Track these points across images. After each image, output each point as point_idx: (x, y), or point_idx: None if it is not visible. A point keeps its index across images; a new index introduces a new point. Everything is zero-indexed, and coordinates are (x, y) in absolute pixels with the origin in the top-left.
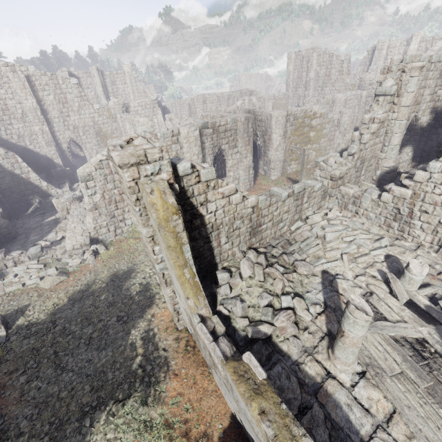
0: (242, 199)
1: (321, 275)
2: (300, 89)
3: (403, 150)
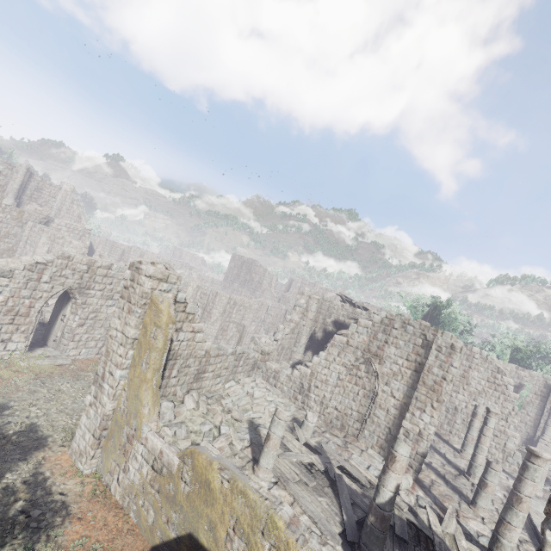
0: (203, 340)
1: (248, 423)
2: (236, 284)
3: (307, 353)
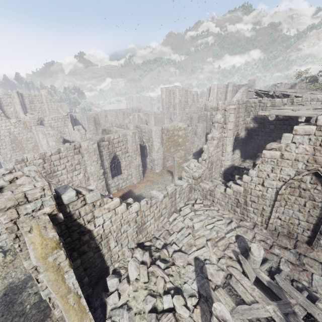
0: (127, 208)
1: (194, 262)
2: (171, 109)
3: (235, 151)
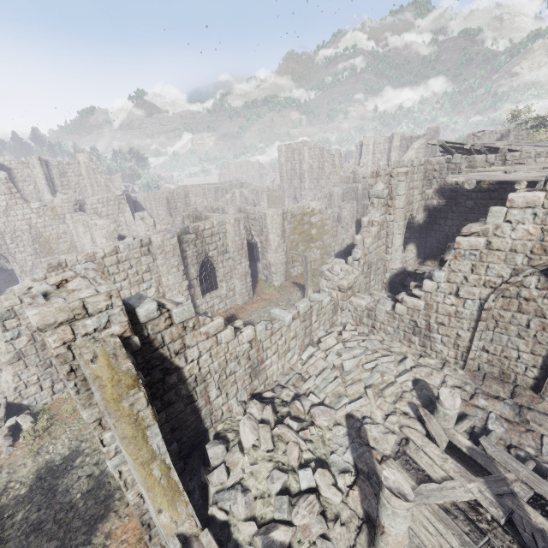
0: (235, 335)
1: (346, 421)
2: (295, 181)
3: (407, 247)
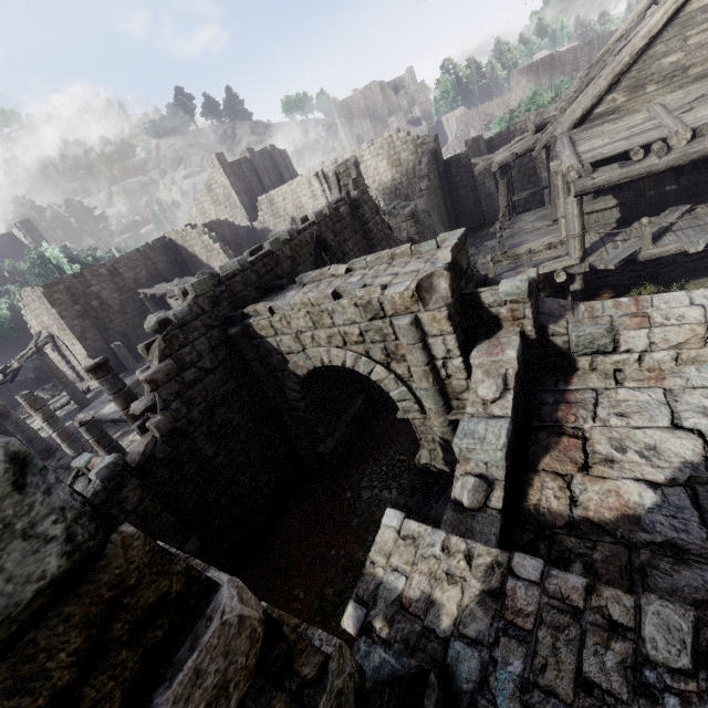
0: None
1: None
2: None
3: None
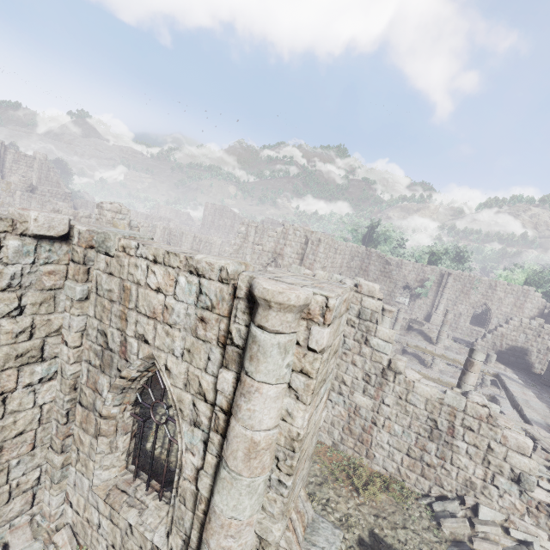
0: None
1: None
2: (212, 230)
3: None
